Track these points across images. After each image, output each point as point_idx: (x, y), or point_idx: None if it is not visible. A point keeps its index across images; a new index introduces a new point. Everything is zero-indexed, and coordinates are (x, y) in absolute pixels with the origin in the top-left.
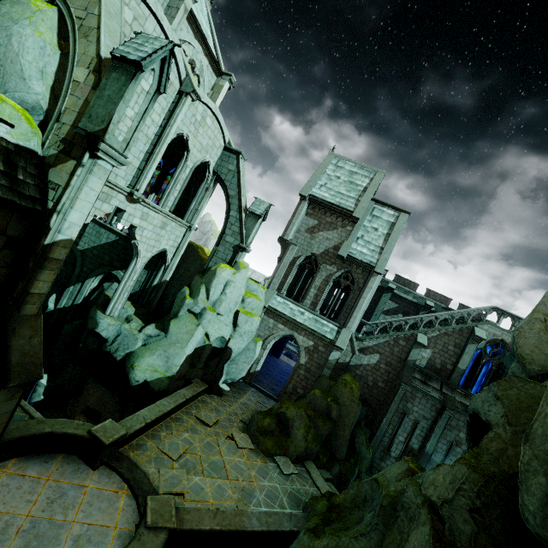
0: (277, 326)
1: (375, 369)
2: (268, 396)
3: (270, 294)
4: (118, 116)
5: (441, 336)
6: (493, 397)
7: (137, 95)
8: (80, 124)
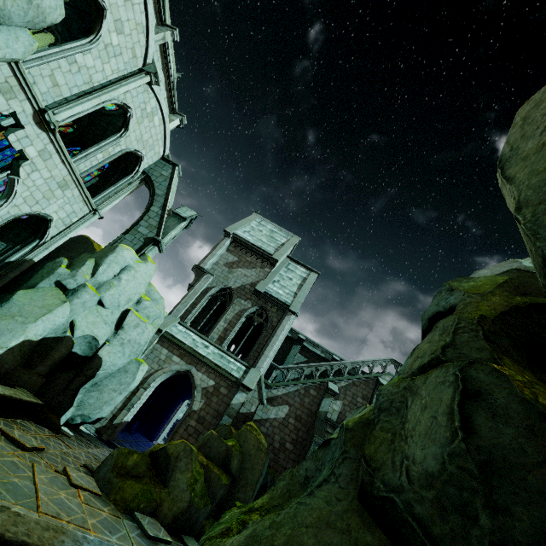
0: (172, 359)
1: (283, 425)
2: None
3: (170, 320)
4: None
5: (350, 386)
6: (447, 293)
7: None
8: None
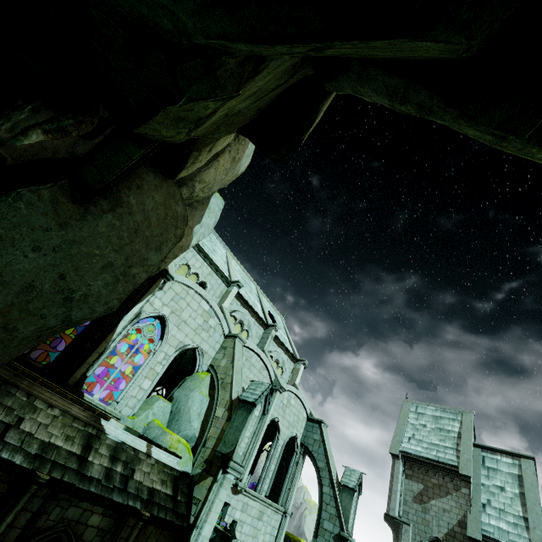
0: None
1: None
2: None
3: None
4: (241, 438)
5: None
6: None
7: (252, 420)
8: (218, 448)
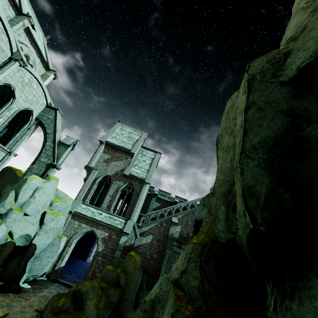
0: (81, 226)
1: (151, 246)
2: (70, 287)
3: (76, 203)
4: None
5: (184, 216)
6: (202, 206)
7: None
8: None
